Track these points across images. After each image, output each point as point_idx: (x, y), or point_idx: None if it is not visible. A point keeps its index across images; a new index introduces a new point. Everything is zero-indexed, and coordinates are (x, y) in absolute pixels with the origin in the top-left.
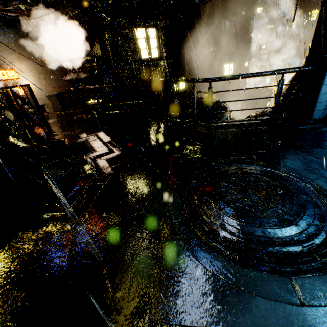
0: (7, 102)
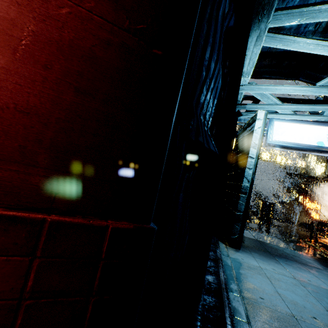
0: (263, 205)
